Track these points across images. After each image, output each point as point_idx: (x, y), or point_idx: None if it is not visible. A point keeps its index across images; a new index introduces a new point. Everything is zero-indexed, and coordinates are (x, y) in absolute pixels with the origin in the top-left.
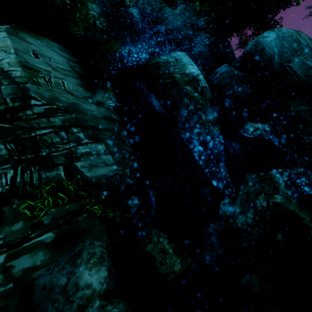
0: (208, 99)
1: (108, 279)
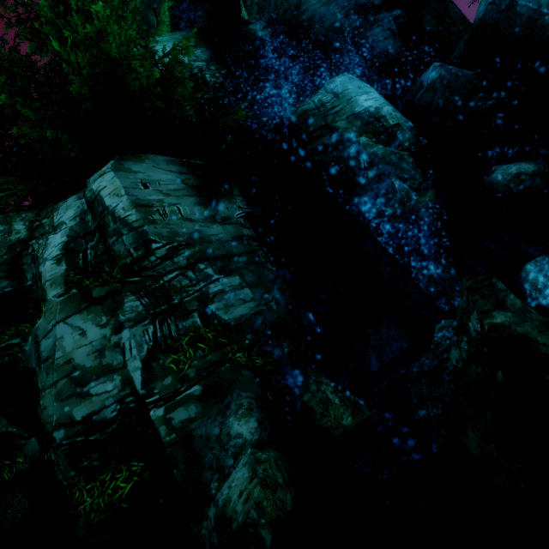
0: (407, 144)
1: (259, 430)
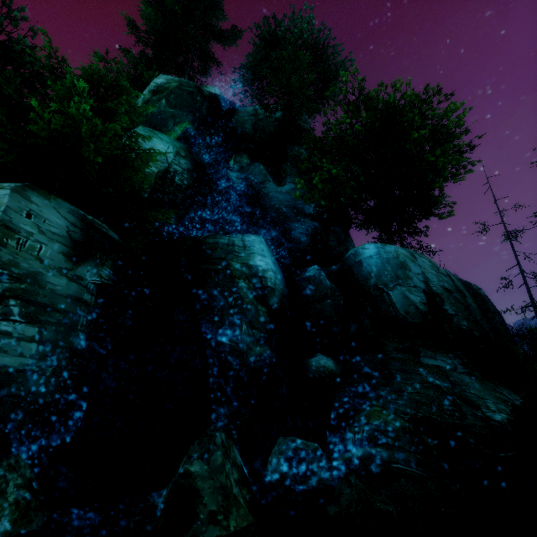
0: (272, 304)
1: None
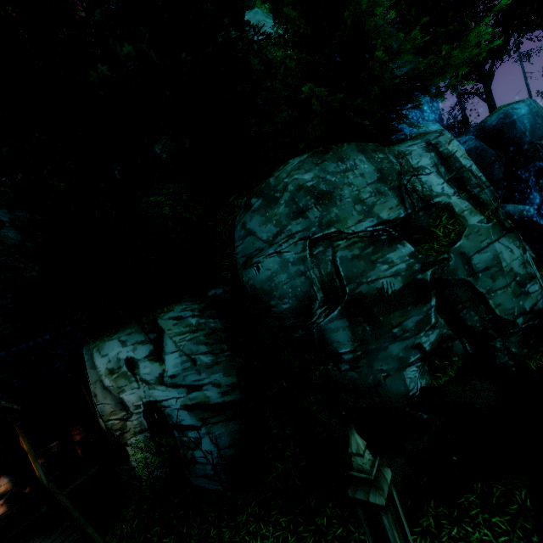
0: None
1: None
